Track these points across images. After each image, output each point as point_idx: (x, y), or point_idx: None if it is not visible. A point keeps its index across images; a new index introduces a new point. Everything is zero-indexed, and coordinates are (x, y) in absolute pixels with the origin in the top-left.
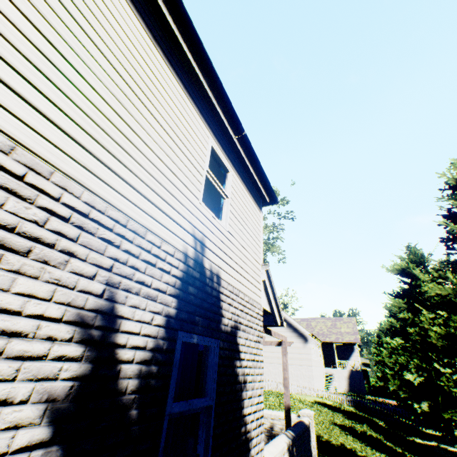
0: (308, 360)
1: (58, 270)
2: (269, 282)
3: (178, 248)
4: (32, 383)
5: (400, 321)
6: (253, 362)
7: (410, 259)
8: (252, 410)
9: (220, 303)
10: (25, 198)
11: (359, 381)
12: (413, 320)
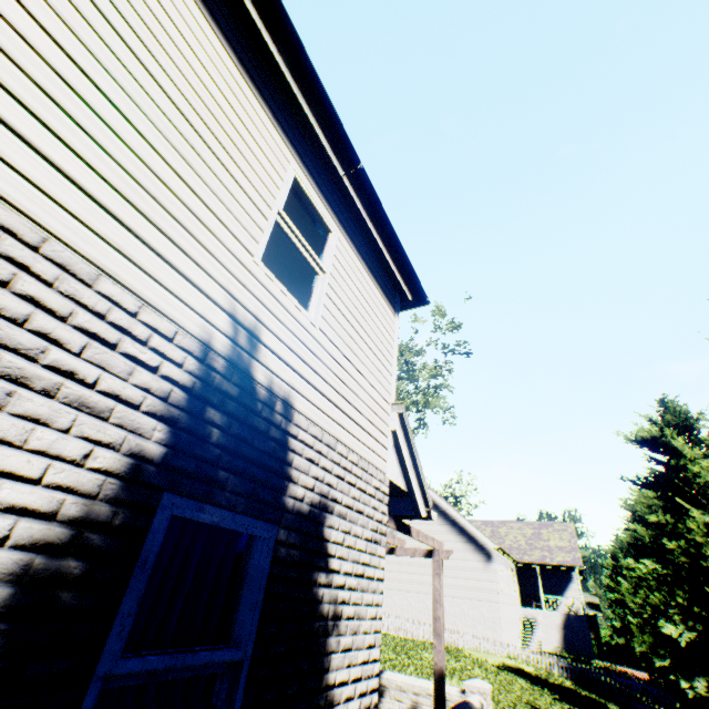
0: (492, 592)
1: None
2: (405, 435)
3: (186, 329)
4: None
5: (652, 529)
6: (359, 579)
7: (666, 421)
8: (350, 677)
9: (287, 454)
10: None
11: (581, 634)
12: (675, 527)
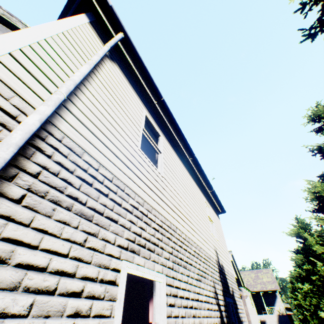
0: None
1: (208, 280)
2: (233, 260)
3: (215, 259)
4: (216, 318)
5: (305, 271)
6: (241, 310)
7: (299, 226)
8: None
9: (226, 279)
10: (201, 260)
11: None
12: (313, 269)
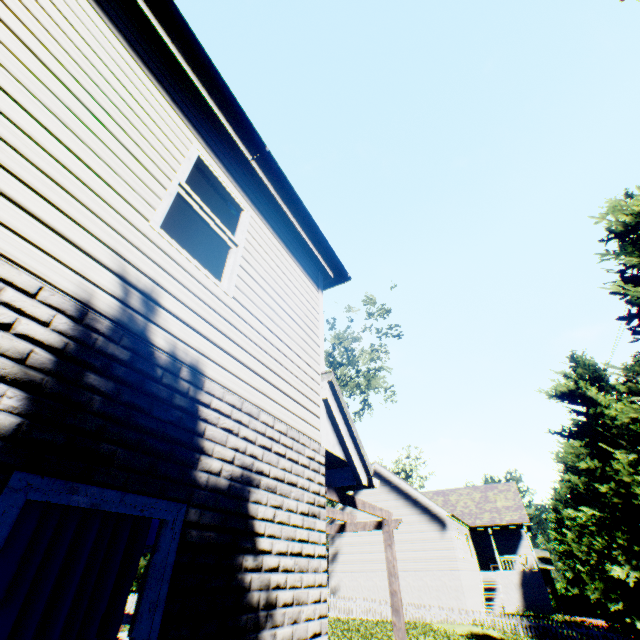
0: (451, 560)
1: None
2: (337, 403)
3: (56, 285)
4: None
5: (584, 475)
6: (296, 558)
7: (578, 375)
8: None
9: (197, 424)
10: None
11: (539, 590)
12: (604, 470)
